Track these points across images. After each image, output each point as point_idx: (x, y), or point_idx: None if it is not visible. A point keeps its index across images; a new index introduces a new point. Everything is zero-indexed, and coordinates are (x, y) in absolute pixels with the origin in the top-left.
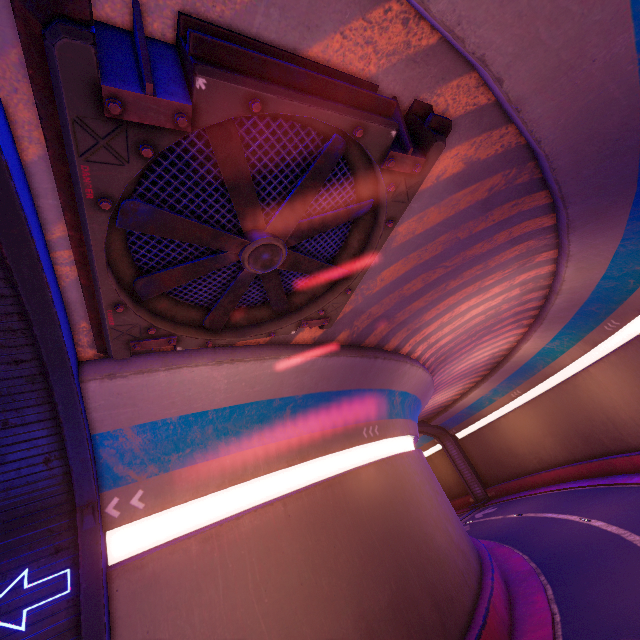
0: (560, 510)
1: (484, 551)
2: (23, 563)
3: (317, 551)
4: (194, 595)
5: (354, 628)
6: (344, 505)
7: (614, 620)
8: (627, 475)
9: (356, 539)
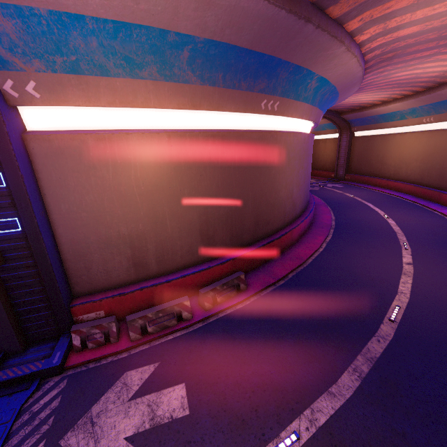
0: (378, 205)
1: (311, 206)
2: None
3: (187, 174)
4: (91, 170)
5: (198, 217)
6: (219, 153)
7: (347, 264)
8: (442, 206)
9: (219, 176)
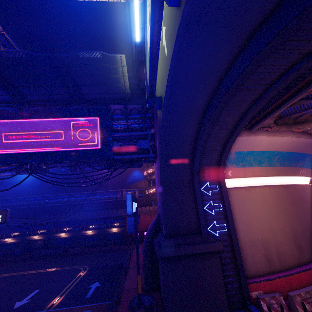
0: None
1: None
2: (207, 180)
3: (279, 206)
4: (244, 203)
5: (290, 231)
6: (289, 195)
7: None
8: None
9: (292, 207)
